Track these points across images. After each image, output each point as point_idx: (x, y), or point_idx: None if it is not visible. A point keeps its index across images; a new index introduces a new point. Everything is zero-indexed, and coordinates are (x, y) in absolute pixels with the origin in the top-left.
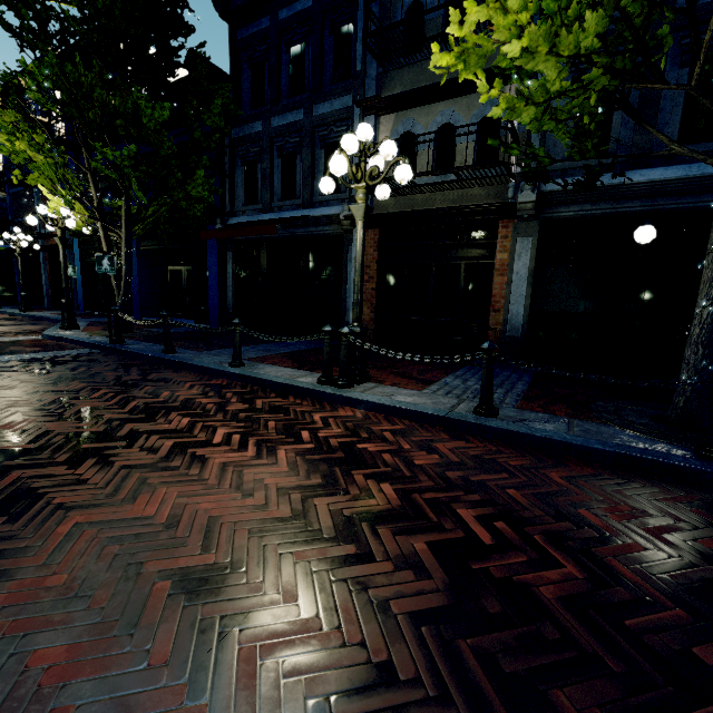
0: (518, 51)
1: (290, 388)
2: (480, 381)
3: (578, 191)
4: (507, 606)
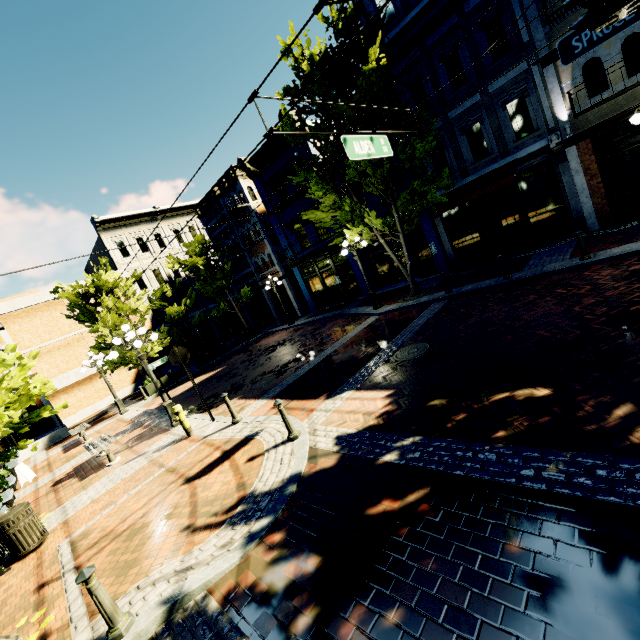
0: None
1: None
2: None
3: None
4: None
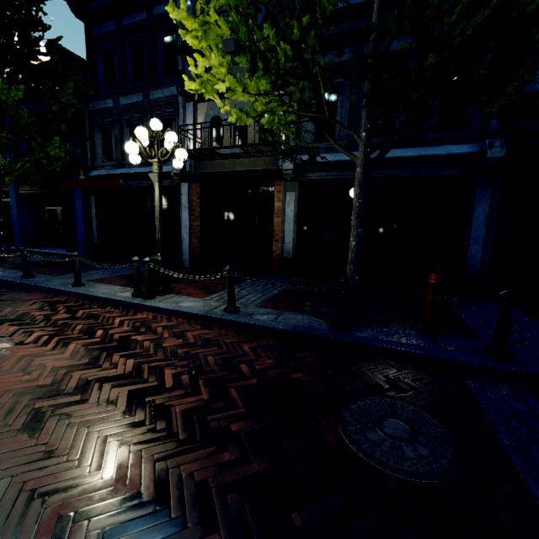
0: (225, 89)
1: (110, 301)
2: (252, 289)
3: (310, 165)
4: (149, 417)
